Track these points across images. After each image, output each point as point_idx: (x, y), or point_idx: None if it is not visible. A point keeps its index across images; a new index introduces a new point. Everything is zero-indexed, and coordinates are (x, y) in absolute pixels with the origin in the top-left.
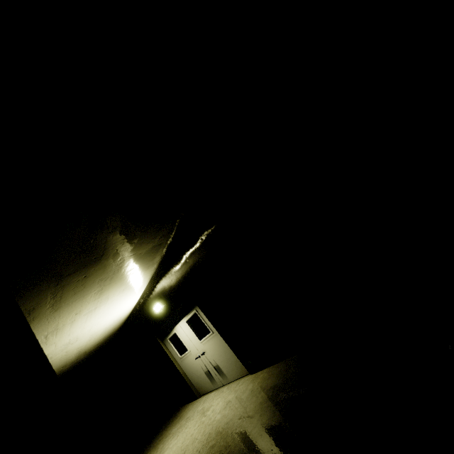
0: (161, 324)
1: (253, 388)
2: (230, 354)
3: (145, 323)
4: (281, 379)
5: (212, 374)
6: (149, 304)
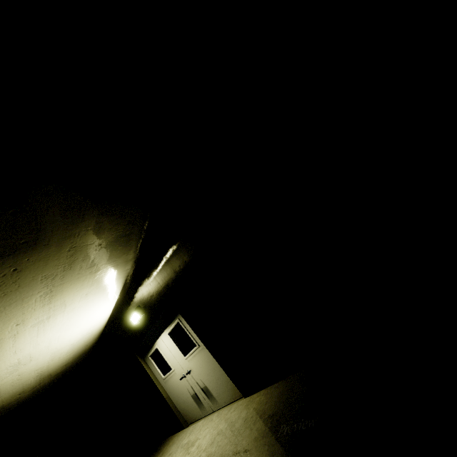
0: (140, 338)
1: (247, 416)
2: (220, 372)
3: (124, 337)
4: (282, 405)
5: (200, 398)
6: (126, 315)
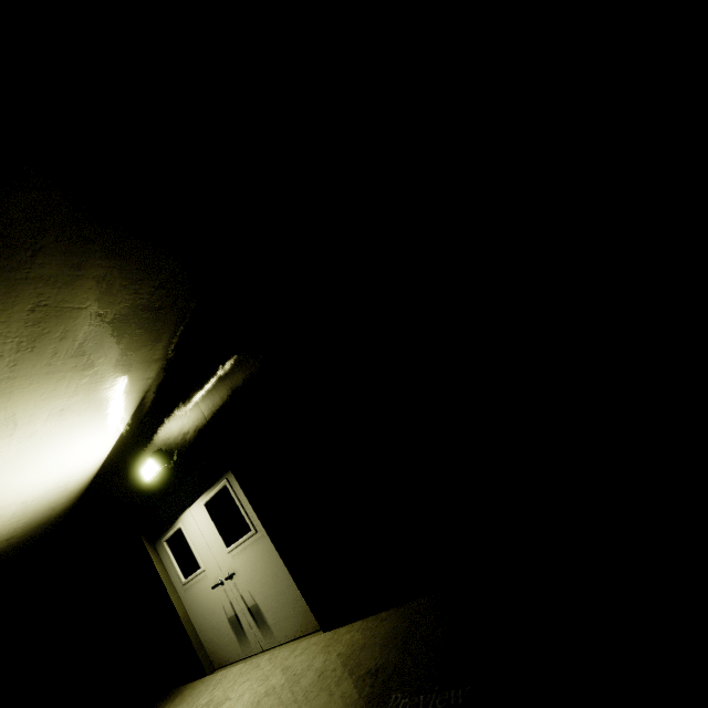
0: (154, 507)
1: (325, 667)
2: (287, 582)
3: (124, 503)
4: (396, 653)
5: (243, 625)
6: (136, 464)
